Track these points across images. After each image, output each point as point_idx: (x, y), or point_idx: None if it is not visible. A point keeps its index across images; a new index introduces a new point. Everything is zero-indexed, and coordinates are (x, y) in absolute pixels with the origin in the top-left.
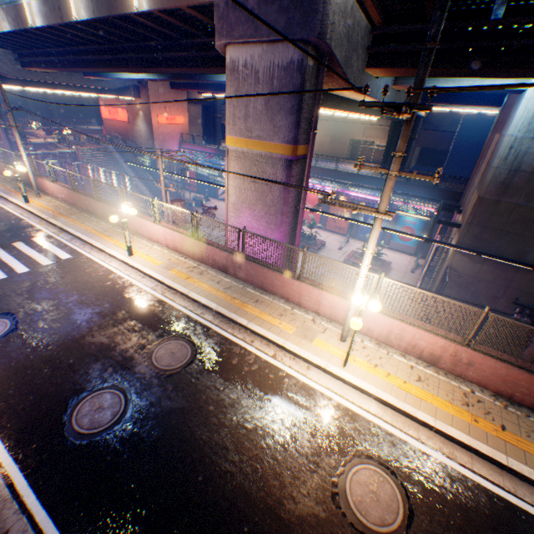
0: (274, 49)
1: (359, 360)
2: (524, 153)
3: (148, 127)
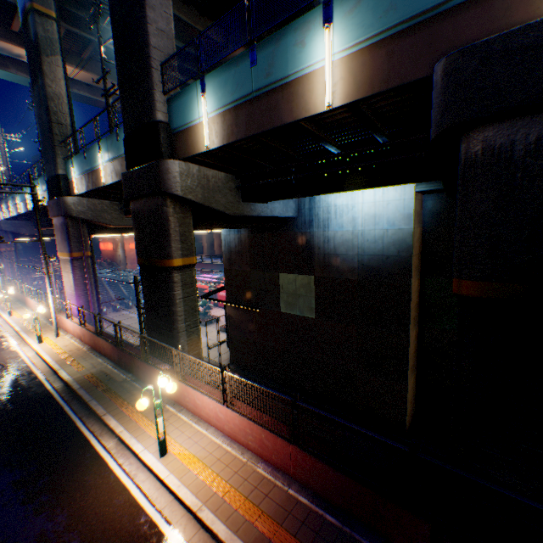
0: (60, 218)
1: (52, 341)
2: (230, 242)
3: (124, 251)
